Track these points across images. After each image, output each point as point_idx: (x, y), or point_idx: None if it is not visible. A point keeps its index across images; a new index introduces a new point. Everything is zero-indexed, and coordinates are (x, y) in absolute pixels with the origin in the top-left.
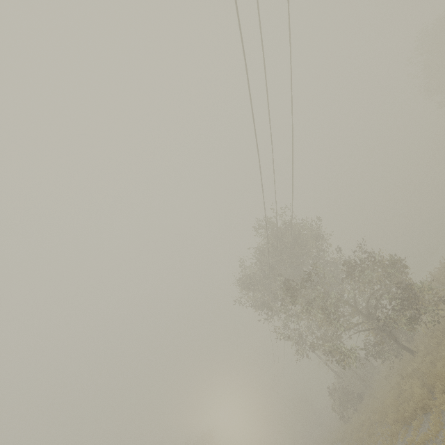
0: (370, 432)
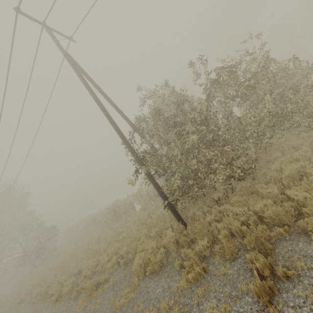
0: None
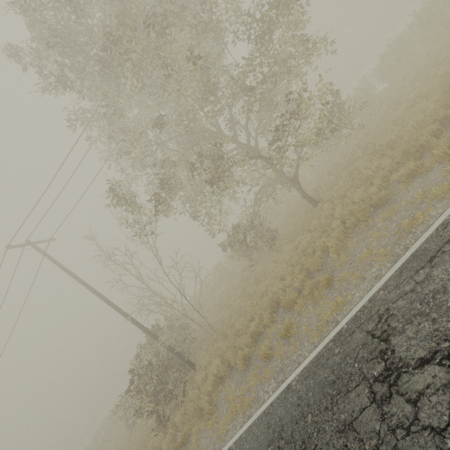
0: (326, 278)
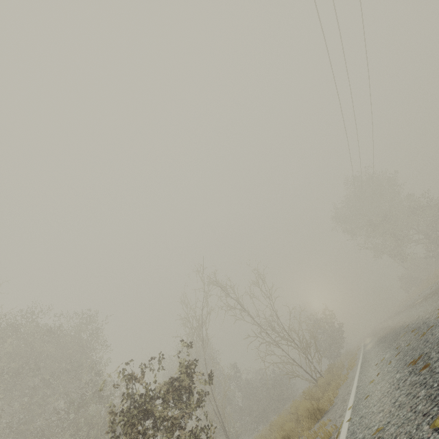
0: (417, 292)
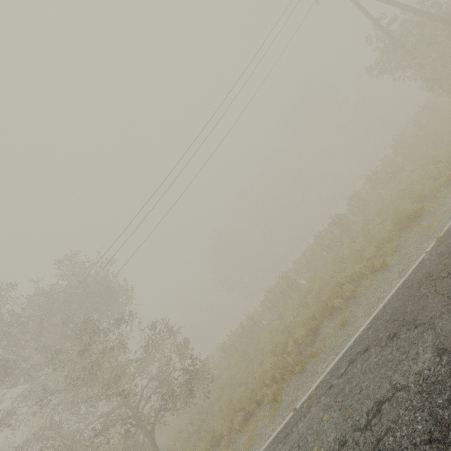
0: None
